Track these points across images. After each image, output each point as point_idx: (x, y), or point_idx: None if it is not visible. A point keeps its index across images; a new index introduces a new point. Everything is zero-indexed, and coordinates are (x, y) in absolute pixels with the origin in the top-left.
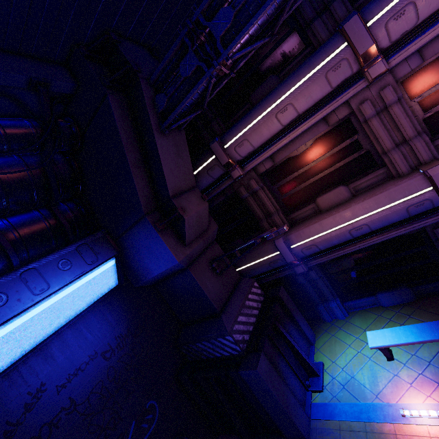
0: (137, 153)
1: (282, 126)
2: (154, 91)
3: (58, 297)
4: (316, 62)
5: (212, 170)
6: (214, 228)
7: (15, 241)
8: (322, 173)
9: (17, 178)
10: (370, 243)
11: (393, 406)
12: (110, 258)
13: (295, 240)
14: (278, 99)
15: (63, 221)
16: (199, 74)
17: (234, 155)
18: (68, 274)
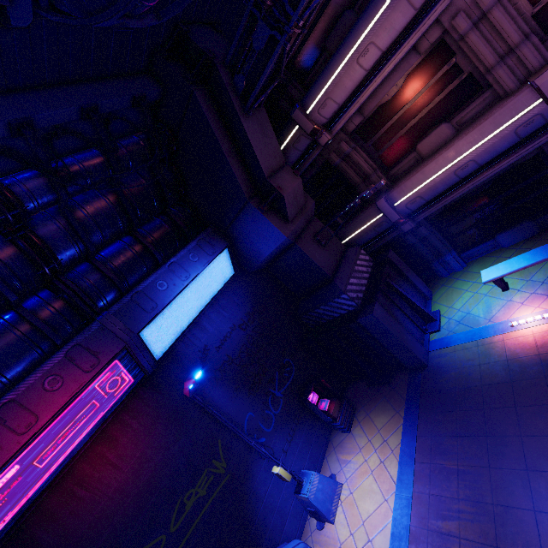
0: (229, 143)
1: (366, 72)
2: (230, 73)
3: (197, 283)
4: None
5: (298, 142)
6: (311, 203)
7: (153, 243)
8: (420, 114)
9: (141, 190)
10: (479, 181)
11: (503, 323)
12: (224, 249)
13: (397, 197)
14: (356, 42)
15: (179, 222)
16: (272, 43)
17: (319, 119)
18: (199, 264)
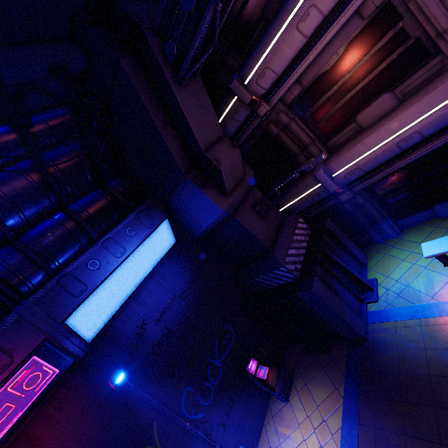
0: (162, 115)
1: (306, 38)
2: (161, 40)
3: (134, 257)
4: None
5: (237, 113)
6: (250, 173)
7: (88, 219)
8: (361, 83)
9: (71, 165)
10: (422, 153)
11: None
12: (164, 220)
13: (336, 168)
14: (296, 5)
15: (117, 195)
16: (202, 3)
17: (257, 89)
18: (136, 238)
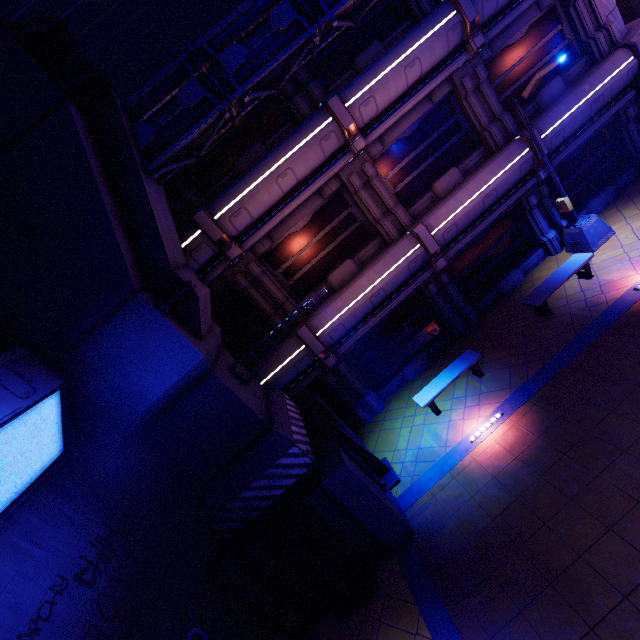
0: (112, 199)
1: (283, 194)
2: (129, 120)
3: None
4: (309, 131)
5: (199, 251)
6: (217, 328)
7: None
8: (327, 249)
9: None
10: (387, 310)
11: (461, 442)
12: (56, 390)
13: (320, 324)
14: (276, 163)
15: None
16: (202, 108)
17: (229, 228)
18: None
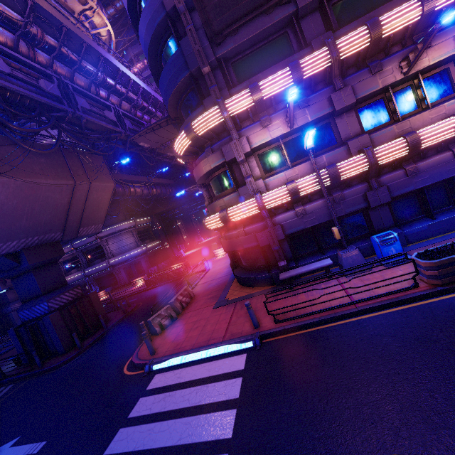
0: None
1: None
2: None
3: None
4: None
5: None
6: None
7: None
8: None
9: None
10: None
11: None
12: None
13: None
14: None
15: None
16: None
17: None
18: None
